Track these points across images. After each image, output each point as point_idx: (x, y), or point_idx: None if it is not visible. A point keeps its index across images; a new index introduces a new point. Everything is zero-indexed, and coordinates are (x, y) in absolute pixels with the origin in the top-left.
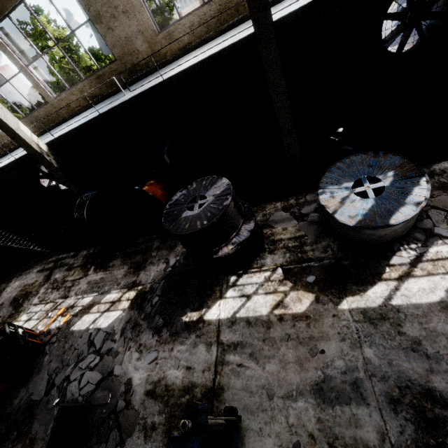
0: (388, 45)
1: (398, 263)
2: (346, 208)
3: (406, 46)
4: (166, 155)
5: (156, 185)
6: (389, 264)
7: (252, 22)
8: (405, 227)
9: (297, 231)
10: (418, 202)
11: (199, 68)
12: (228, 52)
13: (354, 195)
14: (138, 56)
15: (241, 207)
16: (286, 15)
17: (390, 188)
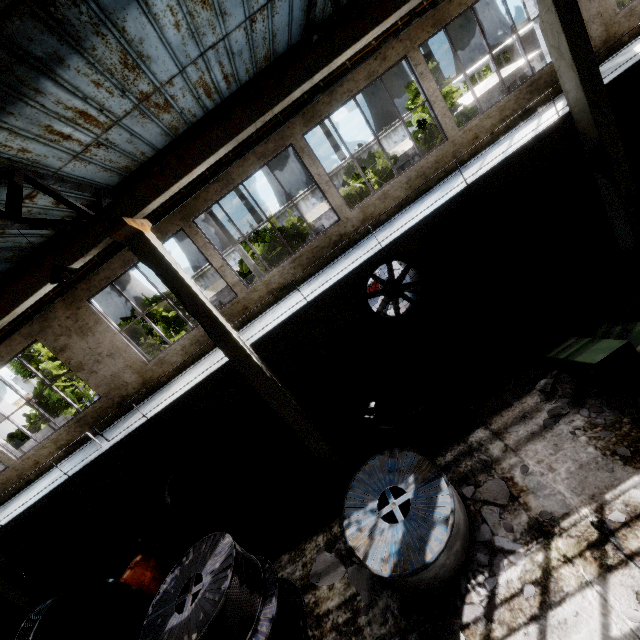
0: (386, 312)
1: (472, 619)
2: (376, 547)
3: (403, 307)
4: (167, 497)
5: (143, 563)
6: (463, 625)
7: (226, 355)
8: (455, 554)
9: (347, 587)
10: (445, 518)
11: (187, 397)
12: (215, 376)
13: (382, 521)
14: (127, 387)
15: (260, 572)
16: (261, 336)
17: (415, 501)
